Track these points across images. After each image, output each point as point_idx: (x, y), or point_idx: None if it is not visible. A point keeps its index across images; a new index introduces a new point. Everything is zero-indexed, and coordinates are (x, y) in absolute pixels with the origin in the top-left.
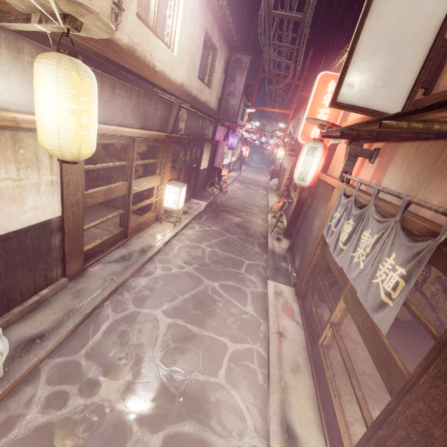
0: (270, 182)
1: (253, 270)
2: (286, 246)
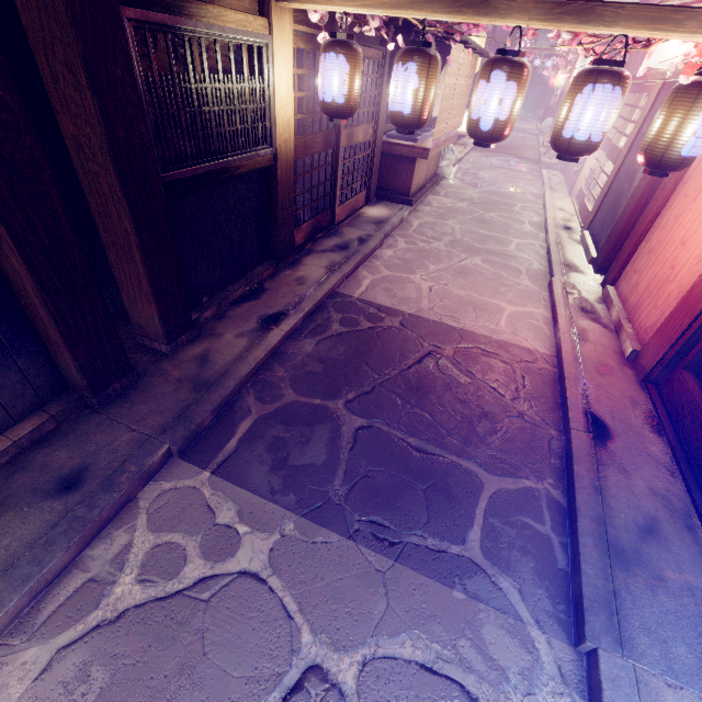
0: (541, 124)
1: (530, 169)
2: (557, 162)
